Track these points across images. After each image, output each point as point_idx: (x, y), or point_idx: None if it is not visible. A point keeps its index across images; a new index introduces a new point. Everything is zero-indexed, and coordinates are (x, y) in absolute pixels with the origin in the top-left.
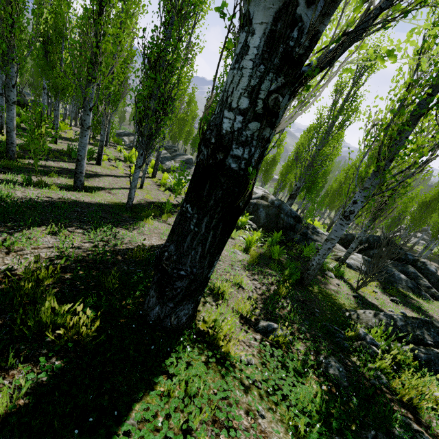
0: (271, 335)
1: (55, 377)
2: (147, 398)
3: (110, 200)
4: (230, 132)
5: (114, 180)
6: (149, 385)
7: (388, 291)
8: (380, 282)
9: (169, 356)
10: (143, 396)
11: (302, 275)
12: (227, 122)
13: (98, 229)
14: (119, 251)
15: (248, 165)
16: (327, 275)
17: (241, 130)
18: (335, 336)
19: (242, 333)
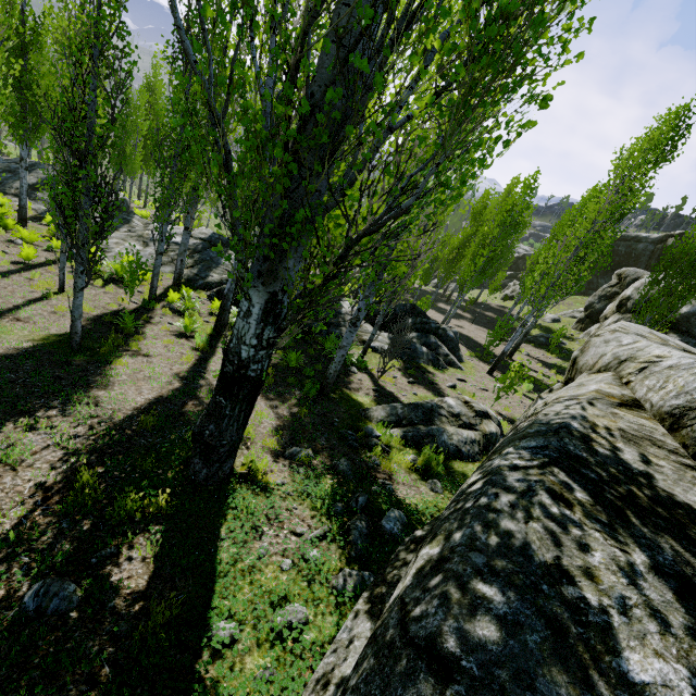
0: (297, 458)
1: (167, 532)
2: (226, 524)
3: (32, 337)
4: (247, 358)
5: (5, 287)
6: (223, 518)
7: (409, 371)
8: (404, 362)
9: (226, 499)
10: (223, 523)
11: (322, 385)
12: (245, 352)
13: (76, 403)
14: (121, 424)
15: (262, 371)
16: (350, 371)
17: (255, 356)
18: (348, 440)
19: (274, 464)
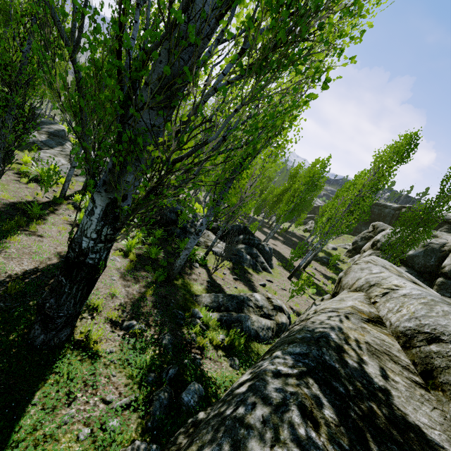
0: (131, 330)
1: None
2: (43, 388)
3: None
4: (87, 247)
5: None
6: (43, 382)
7: (235, 271)
8: (233, 264)
9: (55, 363)
10: (40, 387)
11: (169, 273)
12: (85, 243)
13: None
14: None
15: (100, 260)
16: (194, 266)
17: (93, 247)
18: (177, 318)
19: (110, 334)
